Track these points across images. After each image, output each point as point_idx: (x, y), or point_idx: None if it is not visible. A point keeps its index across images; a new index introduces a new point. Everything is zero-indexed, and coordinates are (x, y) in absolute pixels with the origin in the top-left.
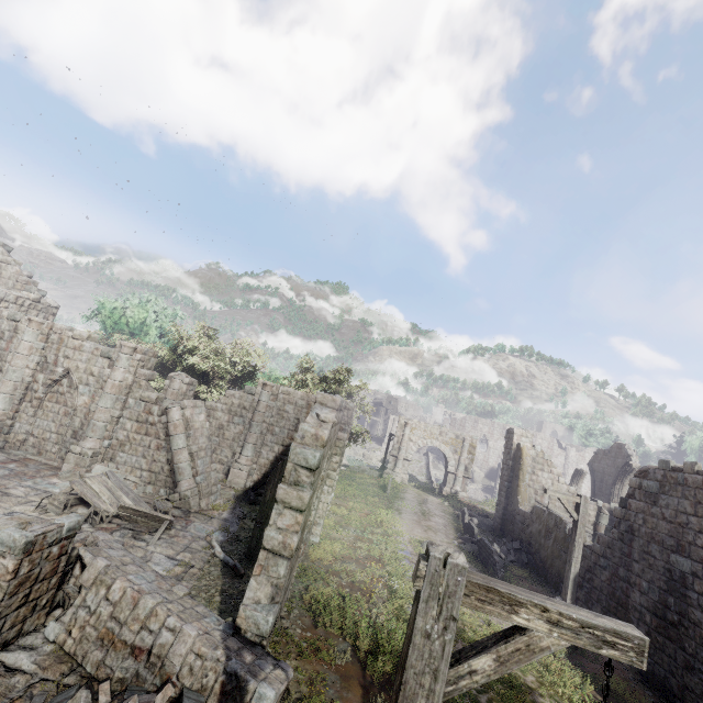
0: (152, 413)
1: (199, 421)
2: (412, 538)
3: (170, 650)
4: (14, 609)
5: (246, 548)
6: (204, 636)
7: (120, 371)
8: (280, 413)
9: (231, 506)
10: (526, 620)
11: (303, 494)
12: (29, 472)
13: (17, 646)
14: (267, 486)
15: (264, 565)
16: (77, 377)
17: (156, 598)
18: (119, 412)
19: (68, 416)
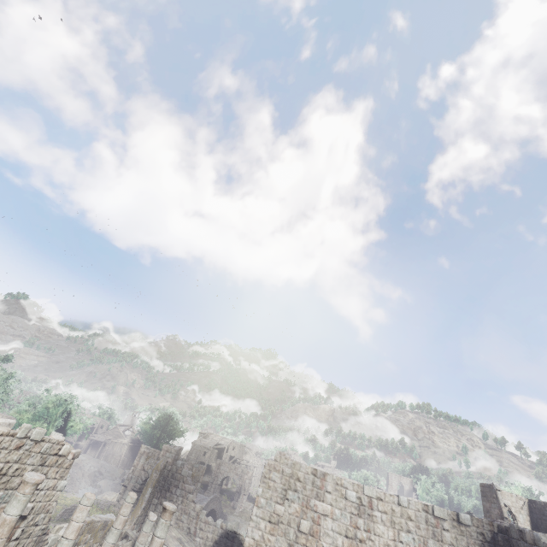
0: None
1: None
2: None
3: None
4: None
5: None
6: None
7: None
8: None
9: None
10: None
11: None
12: None
13: None
14: None
15: None
16: None
17: None
18: None
19: None
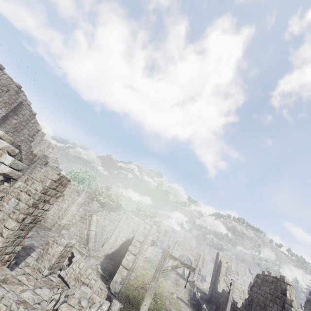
0: (86, 215)
1: (101, 221)
2: (169, 291)
3: (93, 285)
4: (56, 263)
5: (108, 273)
6: (102, 284)
7: (81, 198)
8: (128, 225)
9: (103, 258)
10: (177, 262)
11: (136, 250)
12: (42, 228)
13: (52, 275)
14: (122, 249)
15: (120, 270)
16: (66, 197)
17: (91, 270)
18: (76, 212)
19: (58, 210)
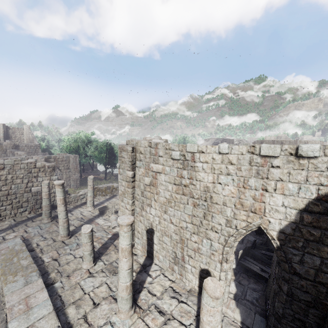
0: None
1: None
2: None
3: None
4: None
5: None
6: None
7: None
8: None
9: None
10: None
11: None
12: None
13: None
14: None
15: None
16: None
17: None
18: None
19: None
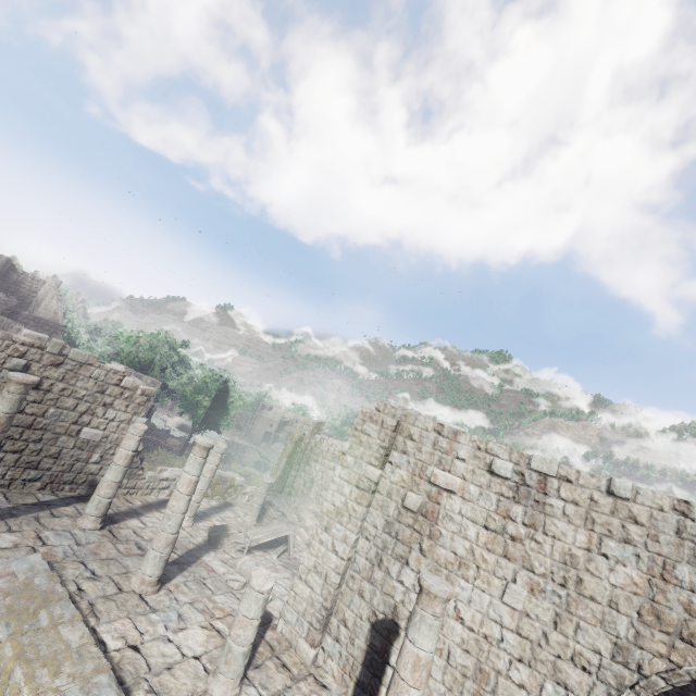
0: None
1: None
2: None
3: None
4: None
5: None
6: None
7: None
8: None
9: None
10: None
11: None
12: None
13: None
14: None
15: None
16: None
17: None
18: None
19: None
